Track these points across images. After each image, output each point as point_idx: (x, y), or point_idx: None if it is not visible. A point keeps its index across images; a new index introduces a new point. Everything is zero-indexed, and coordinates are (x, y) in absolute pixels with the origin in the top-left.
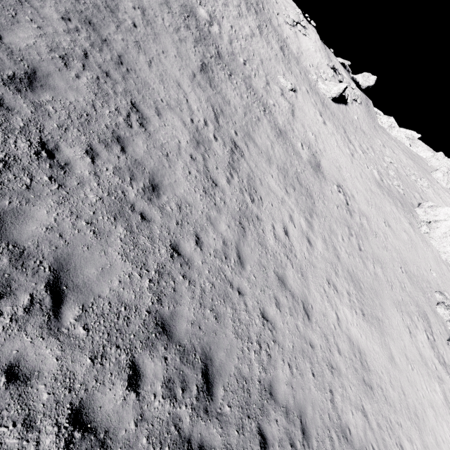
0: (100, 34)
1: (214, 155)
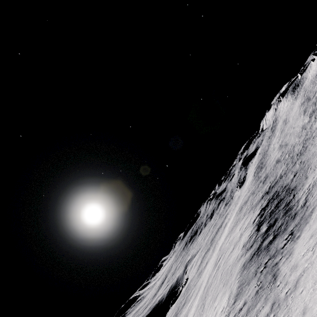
0: None
1: None
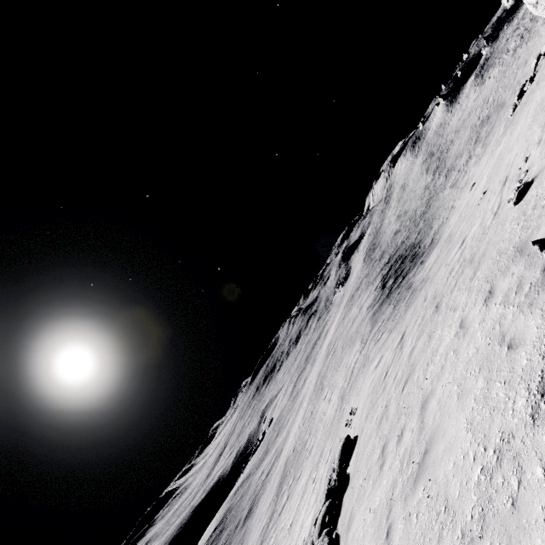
0: (447, 180)
1: (459, 172)
